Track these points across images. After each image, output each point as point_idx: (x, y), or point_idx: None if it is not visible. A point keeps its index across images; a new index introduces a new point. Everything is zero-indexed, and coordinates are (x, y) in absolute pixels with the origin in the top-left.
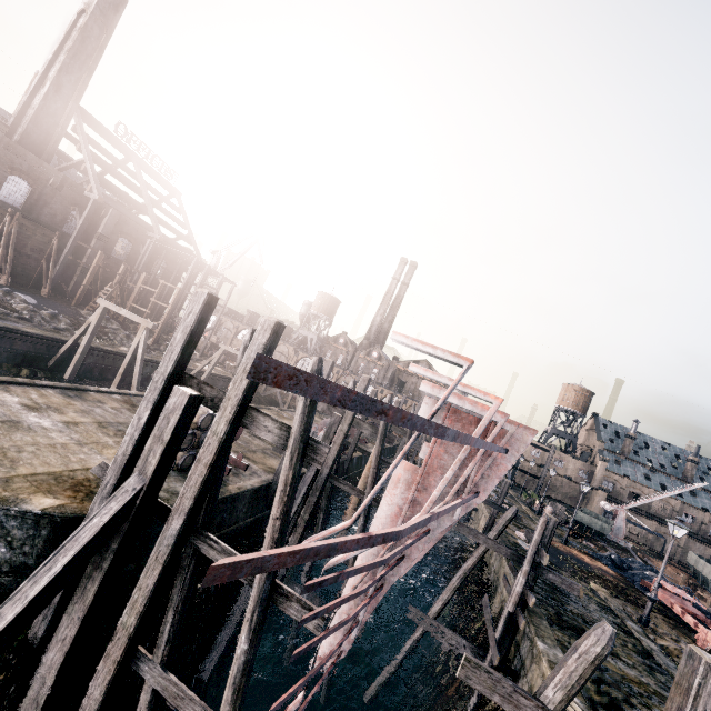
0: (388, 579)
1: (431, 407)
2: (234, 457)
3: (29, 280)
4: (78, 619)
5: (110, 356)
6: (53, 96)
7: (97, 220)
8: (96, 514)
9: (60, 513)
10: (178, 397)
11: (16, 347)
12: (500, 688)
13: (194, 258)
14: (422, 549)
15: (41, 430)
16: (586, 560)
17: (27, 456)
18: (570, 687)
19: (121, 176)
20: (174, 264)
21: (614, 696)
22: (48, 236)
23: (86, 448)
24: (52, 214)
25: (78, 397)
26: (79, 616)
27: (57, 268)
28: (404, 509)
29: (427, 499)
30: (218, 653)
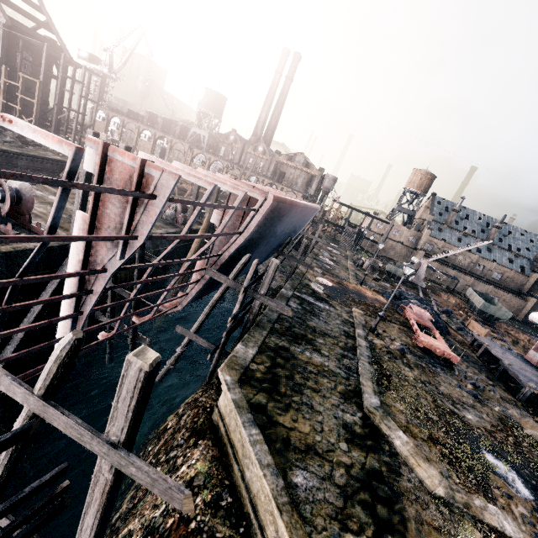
0: (85, 308)
1: (93, 157)
2: (35, 225)
3: None
4: None
5: None
6: None
7: None
8: None
9: None
10: None
11: None
12: (3, 381)
13: (44, 45)
14: (104, 285)
15: None
16: (367, 294)
17: None
18: (44, 379)
19: None
20: (40, 57)
21: (281, 374)
22: None
23: None
24: None
25: None
26: None
27: None
28: (81, 254)
29: (101, 245)
30: None
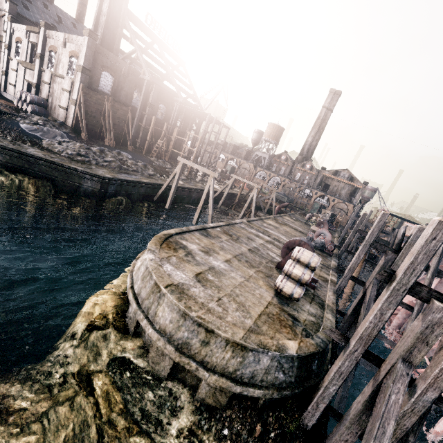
0: None
1: None
2: None
3: (120, 141)
4: (356, 433)
5: (178, 189)
6: (113, 2)
7: (147, 94)
8: (390, 392)
9: (304, 354)
10: (442, 314)
11: (139, 191)
12: None
13: (208, 114)
14: None
15: (225, 272)
16: None
17: (242, 298)
18: None
19: (154, 57)
20: (188, 118)
21: None
22: (125, 110)
23: (251, 283)
24: (125, 95)
25: (208, 235)
26: (357, 432)
27: (132, 131)
28: None
29: None
30: (344, 404)
